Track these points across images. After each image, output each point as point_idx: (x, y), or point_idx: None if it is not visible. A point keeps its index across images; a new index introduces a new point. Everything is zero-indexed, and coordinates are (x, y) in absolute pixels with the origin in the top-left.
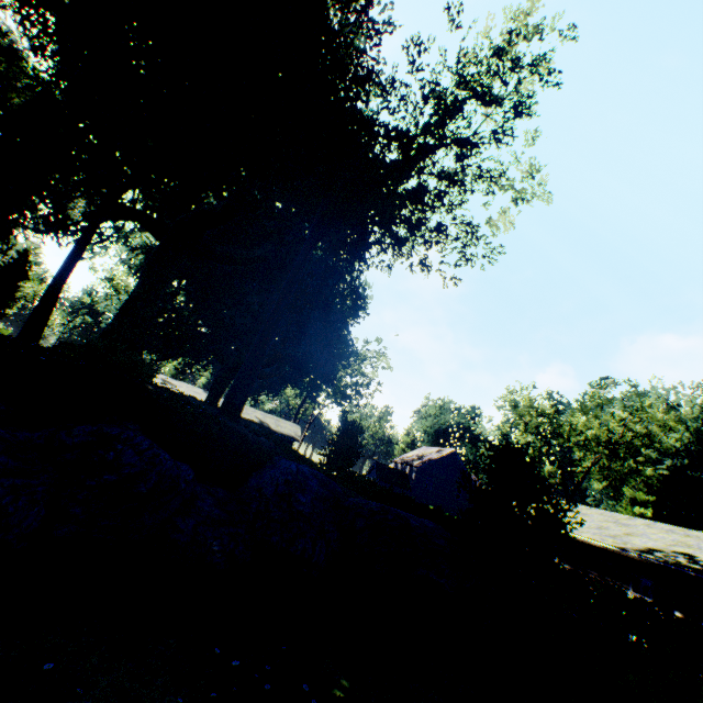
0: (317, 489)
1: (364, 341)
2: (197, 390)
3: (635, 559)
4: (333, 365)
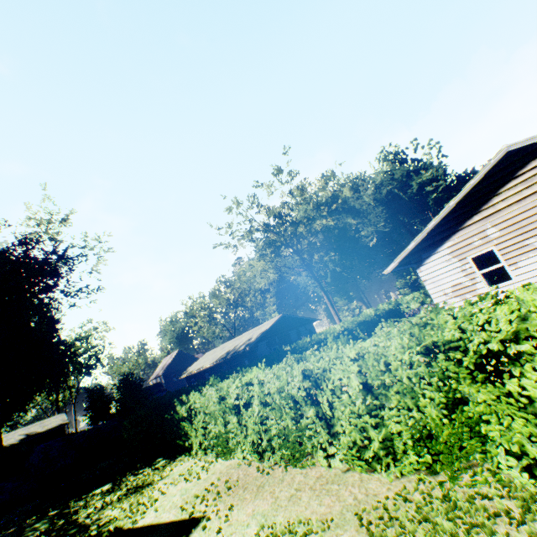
0: (59, 444)
1: (79, 327)
2: None
3: (221, 362)
4: (60, 364)
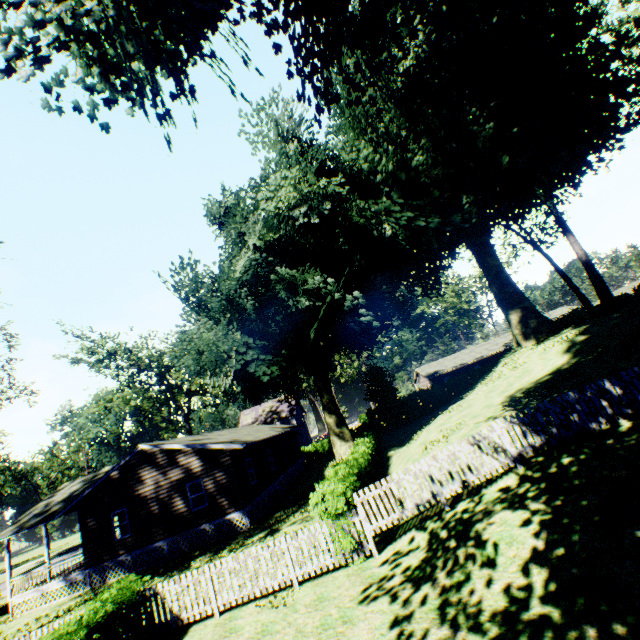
0: None
1: None
2: (207, 435)
3: (500, 352)
4: None
